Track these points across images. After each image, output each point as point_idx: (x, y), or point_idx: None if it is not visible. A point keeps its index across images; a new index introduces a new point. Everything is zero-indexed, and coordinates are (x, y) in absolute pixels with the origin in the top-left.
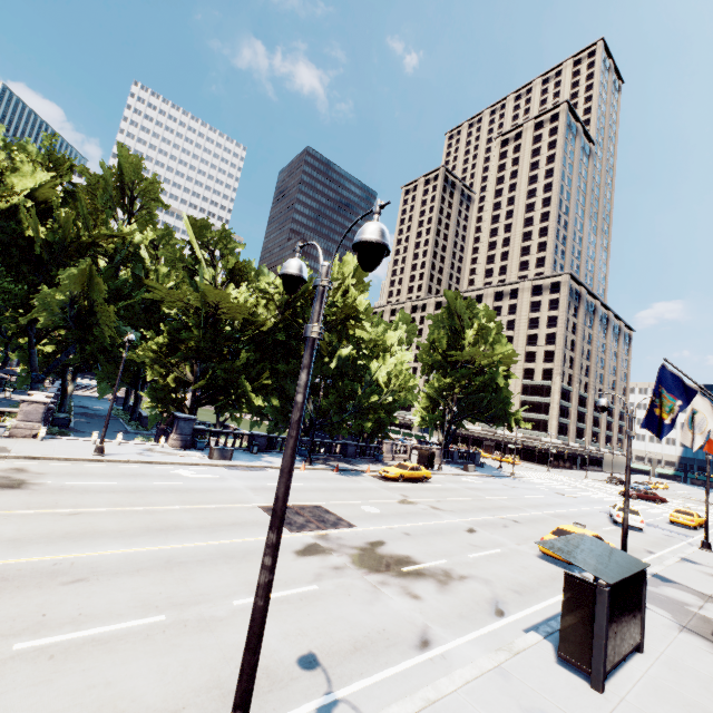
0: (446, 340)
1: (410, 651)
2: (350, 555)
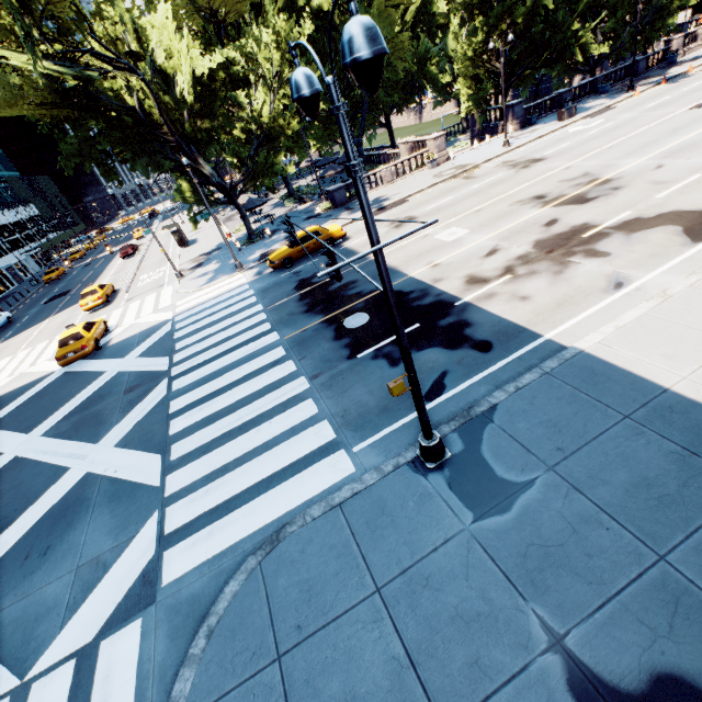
0: None
1: None
2: None
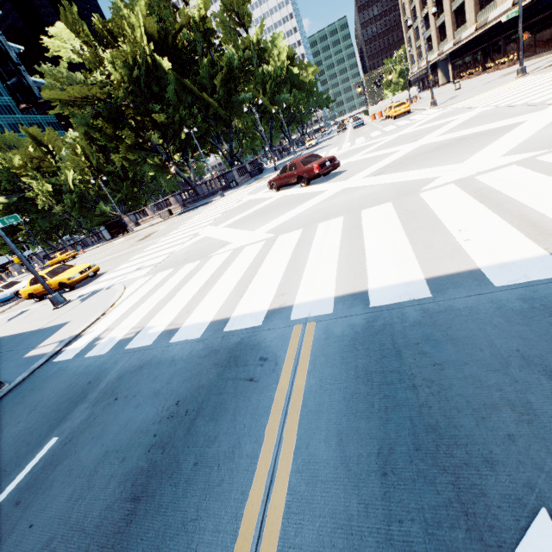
0: None
1: None
2: None
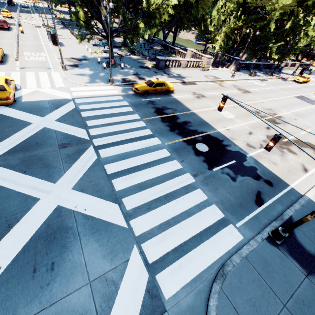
0: None
1: None
2: None
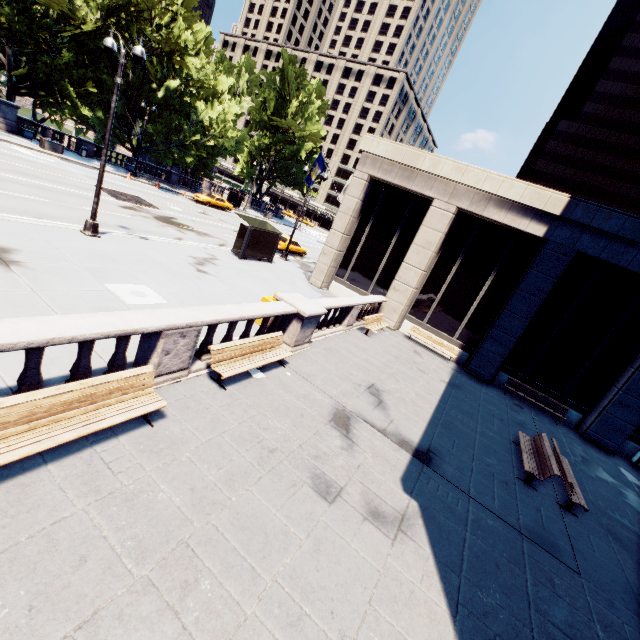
0: (274, 103)
1: (171, 238)
2: (153, 216)
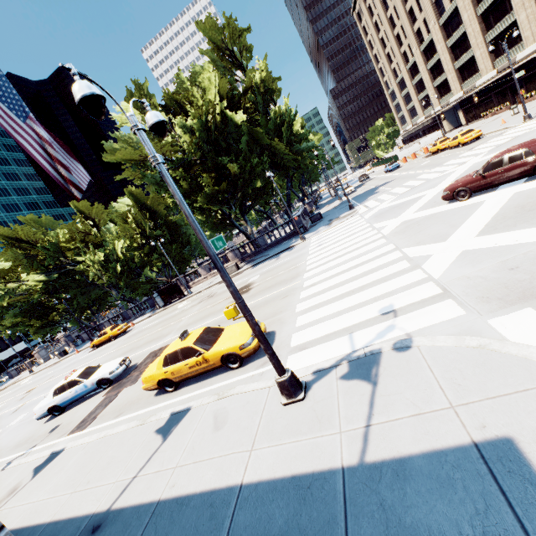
0: None
1: None
2: None
